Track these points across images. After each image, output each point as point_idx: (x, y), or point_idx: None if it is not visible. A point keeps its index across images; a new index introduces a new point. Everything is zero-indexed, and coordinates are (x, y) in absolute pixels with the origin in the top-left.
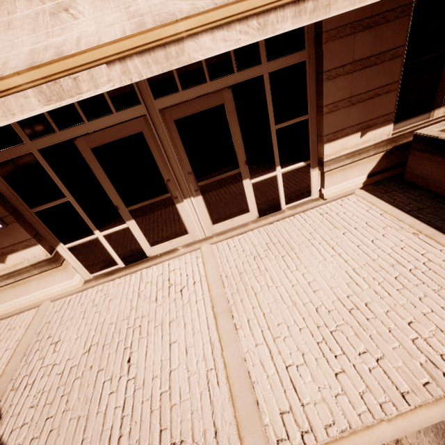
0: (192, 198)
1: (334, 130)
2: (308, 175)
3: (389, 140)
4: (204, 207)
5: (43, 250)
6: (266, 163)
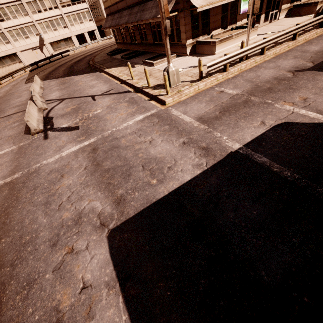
0: (263, 15)
1: (284, 3)
2: (277, 14)
3: (289, 7)
4: (264, 18)
5: (246, 20)
6: (273, 9)
